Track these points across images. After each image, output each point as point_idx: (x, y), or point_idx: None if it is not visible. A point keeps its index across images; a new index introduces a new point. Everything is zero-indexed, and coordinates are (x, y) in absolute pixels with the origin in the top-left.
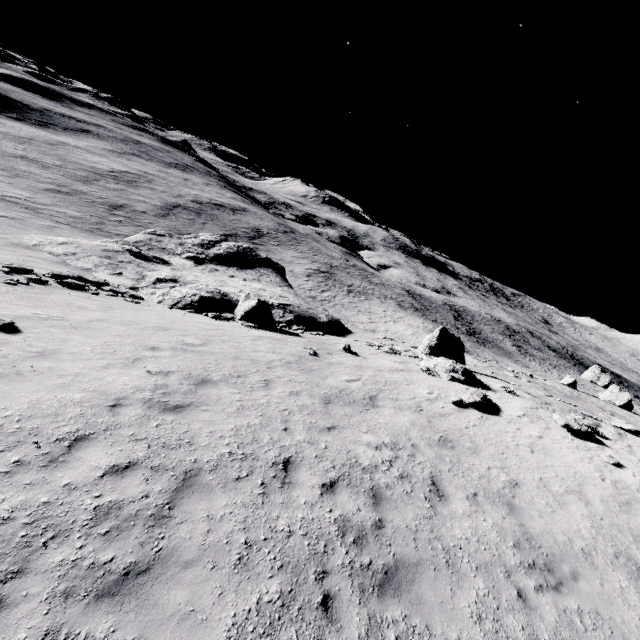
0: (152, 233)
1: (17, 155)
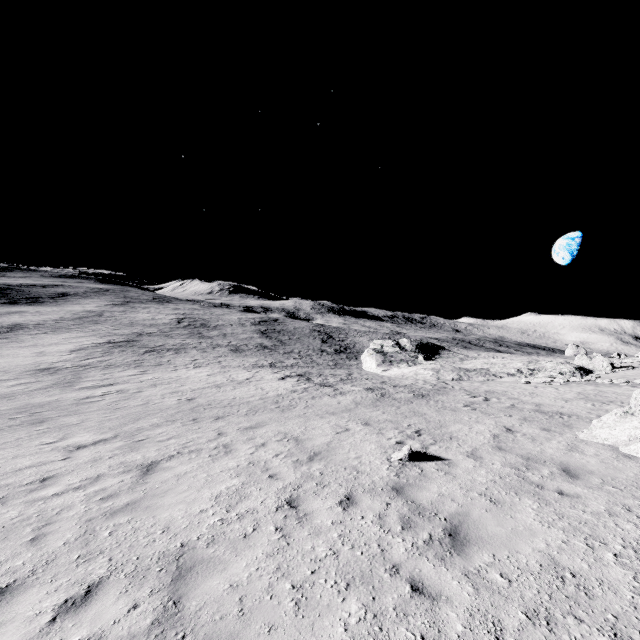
0: (376, 352)
1: (134, 334)
